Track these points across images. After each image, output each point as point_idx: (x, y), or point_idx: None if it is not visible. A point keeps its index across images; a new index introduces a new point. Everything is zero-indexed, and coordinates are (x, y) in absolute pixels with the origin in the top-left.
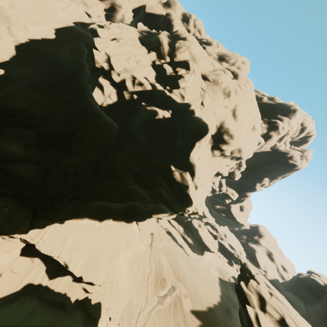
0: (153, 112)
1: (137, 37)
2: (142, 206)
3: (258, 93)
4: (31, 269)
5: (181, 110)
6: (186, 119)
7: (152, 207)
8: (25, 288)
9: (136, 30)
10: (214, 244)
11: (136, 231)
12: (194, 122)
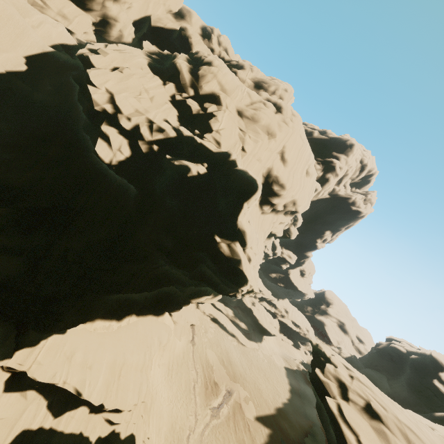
0: (184, 168)
1: (146, 63)
2: (175, 290)
3: (307, 126)
4: (24, 409)
5: (219, 162)
6: (227, 173)
7: (190, 291)
8: (19, 439)
9: (143, 53)
10: (274, 325)
11: (171, 325)
12: (238, 177)
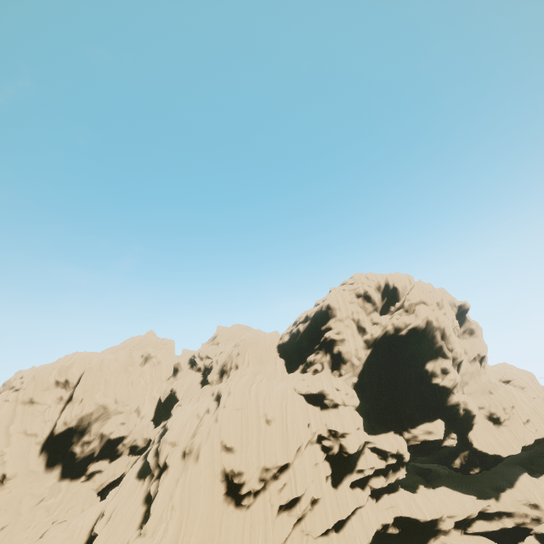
0: None
1: (135, 478)
2: None
3: (295, 325)
4: None
5: None
6: None
7: None
8: None
9: (141, 460)
10: None
11: None
12: None
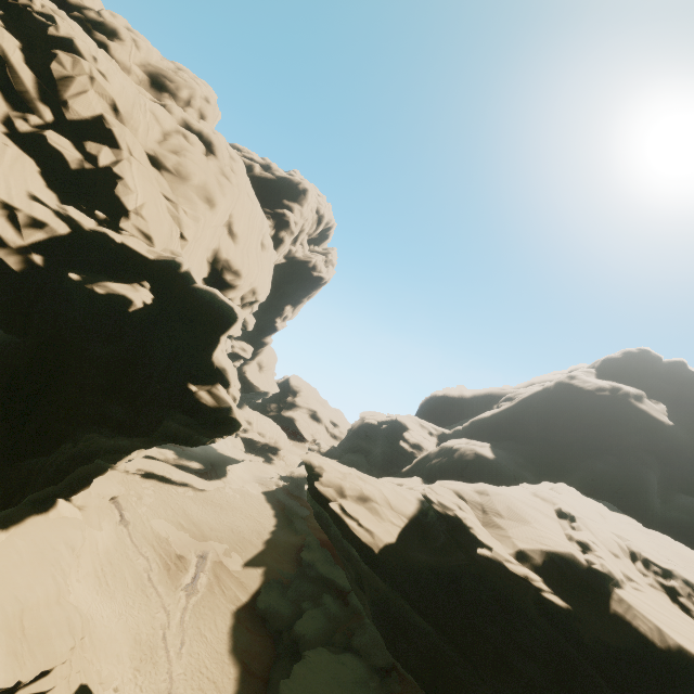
0: (119, 299)
1: None
2: None
3: (242, 154)
4: None
5: (164, 274)
6: (183, 293)
7: None
8: None
9: None
10: (239, 447)
11: (75, 516)
12: (204, 301)
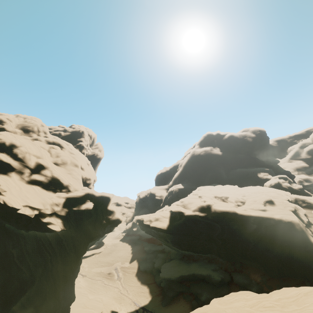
0: (88, 208)
1: None
2: None
3: (53, 130)
4: None
5: (89, 196)
6: (96, 197)
7: None
8: None
9: None
10: None
11: None
12: (102, 196)
